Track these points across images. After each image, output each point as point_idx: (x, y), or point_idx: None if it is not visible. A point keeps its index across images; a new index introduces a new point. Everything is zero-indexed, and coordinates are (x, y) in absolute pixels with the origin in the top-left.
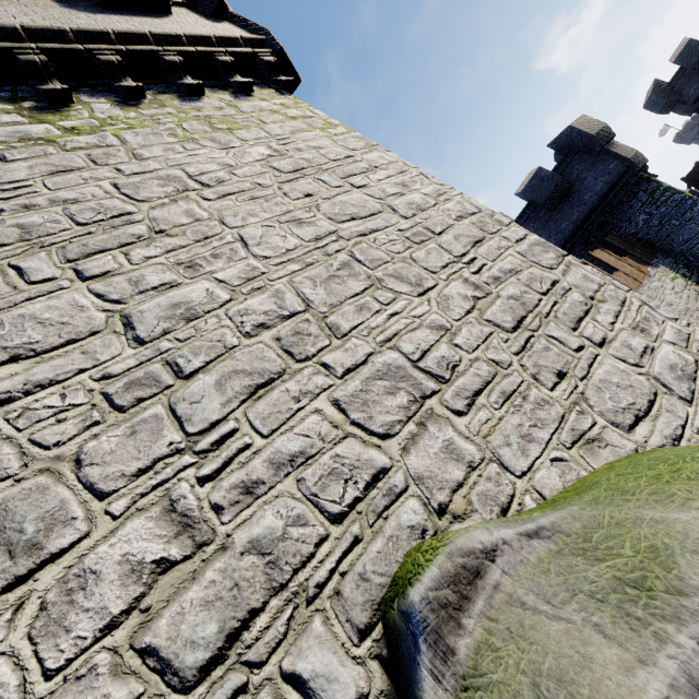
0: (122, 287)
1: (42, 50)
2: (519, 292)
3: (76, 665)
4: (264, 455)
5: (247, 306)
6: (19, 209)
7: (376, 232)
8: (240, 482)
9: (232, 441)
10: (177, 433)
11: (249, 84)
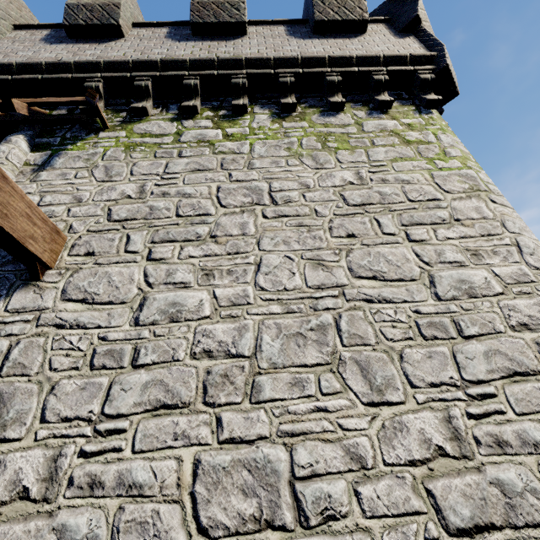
0: (160, 274)
1: (248, 75)
2: (522, 484)
3: None
4: (121, 466)
5: (213, 328)
6: (160, 194)
7: (386, 302)
8: (95, 474)
9: (116, 437)
10: (99, 406)
11: (389, 102)
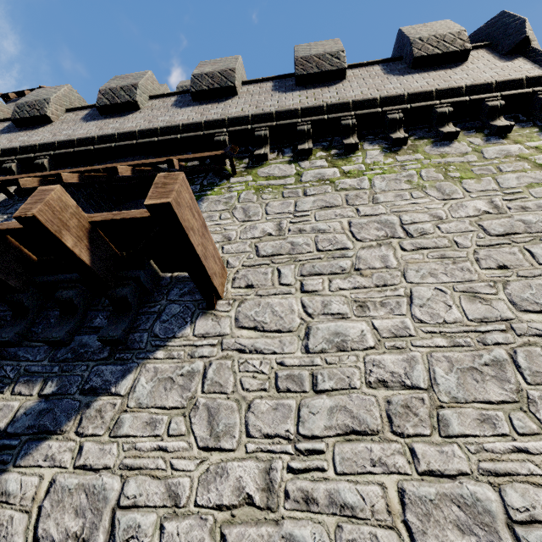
0: (317, 305)
1: (356, 115)
2: None
3: (203, 511)
4: (328, 486)
5: (381, 359)
6: (296, 231)
7: None
8: (306, 490)
9: (316, 457)
10: (293, 426)
11: (508, 127)
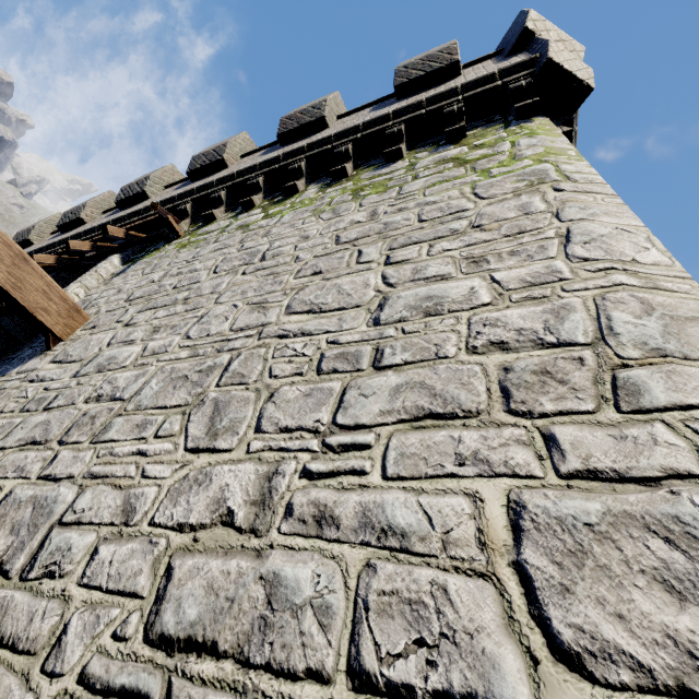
0: (123, 336)
1: (307, 158)
2: (310, 592)
3: None
4: None
5: (121, 376)
6: (175, 275)
7: (302, 335)
8: None
9: None
10: None
11: (459, 130)
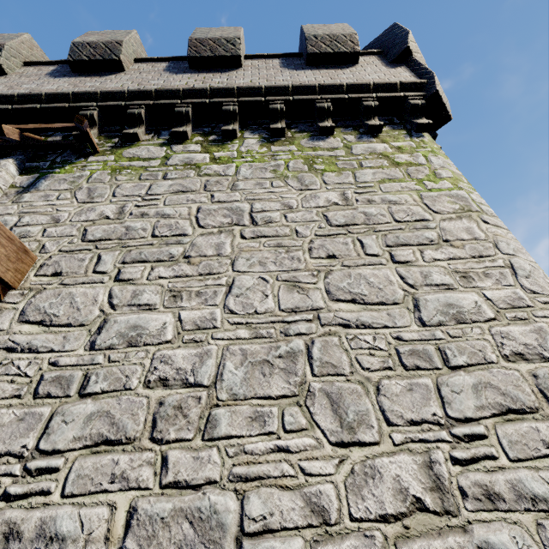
0: (126, 296)
1: (239, 102)
2: None
3: None
4: (45, 513)
5: (173, 354)
6: (139, 215)
7: (364, 327)
8: (14, 522)
9: (46, 478)
10: (35, 439)
11: (378, 127)
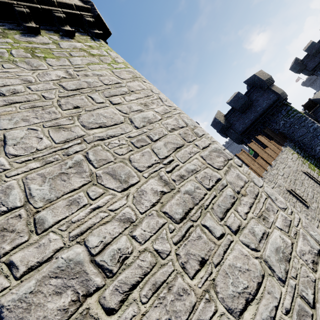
0: None
1: None
2: (193, 187)
3: None
4: None
5: None
6: None
7: (112, 137)
8: None
9: None
10: None
11: (72, 32)
